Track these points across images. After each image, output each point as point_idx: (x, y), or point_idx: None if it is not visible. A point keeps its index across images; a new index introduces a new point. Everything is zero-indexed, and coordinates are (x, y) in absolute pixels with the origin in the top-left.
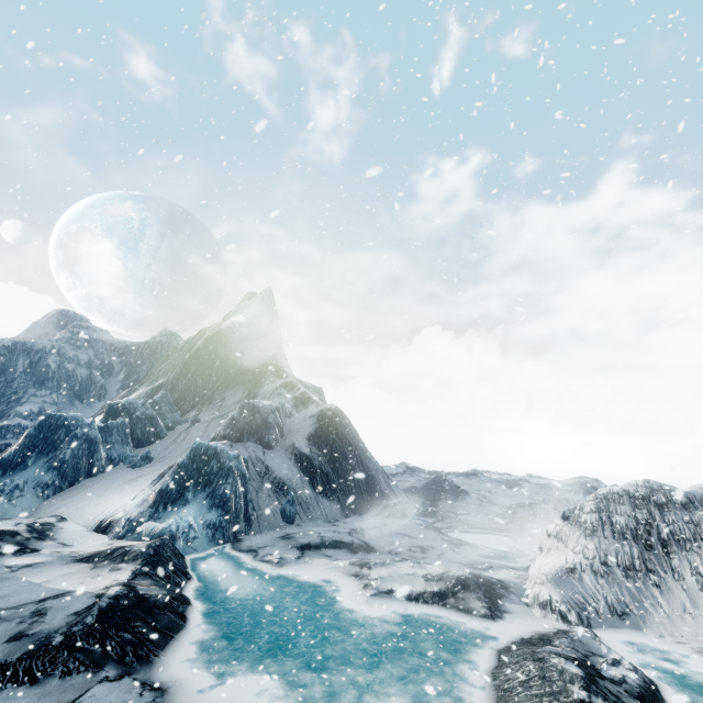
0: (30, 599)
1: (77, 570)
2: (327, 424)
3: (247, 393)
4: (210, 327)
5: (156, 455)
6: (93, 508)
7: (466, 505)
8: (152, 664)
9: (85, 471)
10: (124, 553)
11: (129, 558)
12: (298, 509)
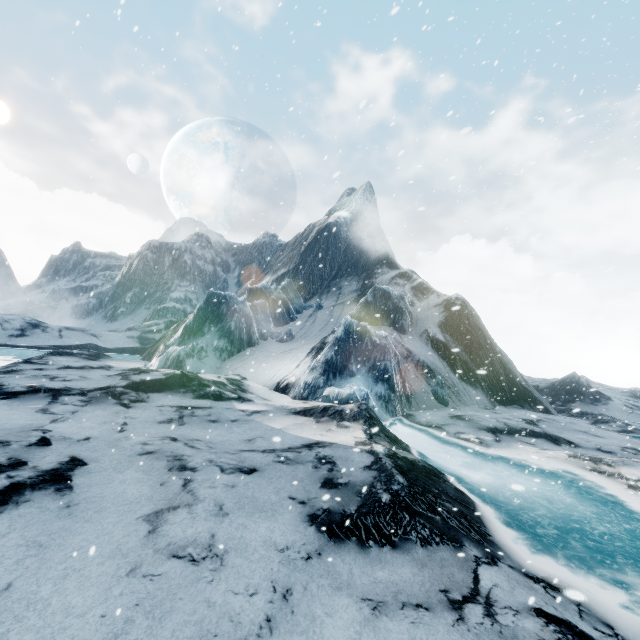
0: (288, 443)
1: (303, 422)
2: (458, 313)
3: (362, 283)
4: (317, 223)
5: (295, 333)
6: (264, 371)
7: (610, 411)
8: (497, 545)
9: (246, 341)
10: (338, 412)
11: (347, 417)
12: (448, 392)
